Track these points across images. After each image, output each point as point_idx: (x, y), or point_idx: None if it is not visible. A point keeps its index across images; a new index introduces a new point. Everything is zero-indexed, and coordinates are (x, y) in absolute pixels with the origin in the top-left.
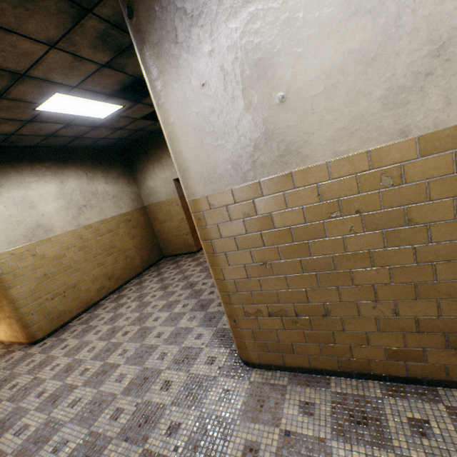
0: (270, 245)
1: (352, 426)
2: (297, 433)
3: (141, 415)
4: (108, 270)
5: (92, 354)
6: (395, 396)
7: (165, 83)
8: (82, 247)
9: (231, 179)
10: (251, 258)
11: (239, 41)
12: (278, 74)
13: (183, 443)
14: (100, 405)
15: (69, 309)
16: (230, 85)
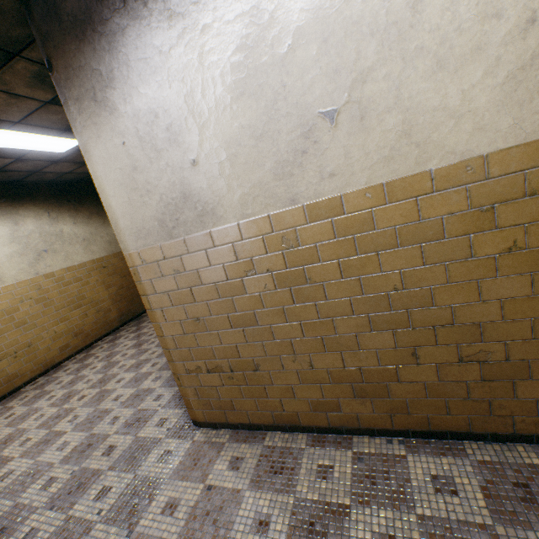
0: (200, 301)
1: (269, 476)
2: (219, 486)
3: (74, 483)
4: (74, 326)
5: (39, 422)
6: (316, 446)
7: (89, 138)
8: (41, 299)
9: (159, 235)
10: (186, 313)
11: (151, 107)
12: (188, 140)
13: (109, 505)
14: (33, 476)
15: (22, 372)
16: (148, 146)
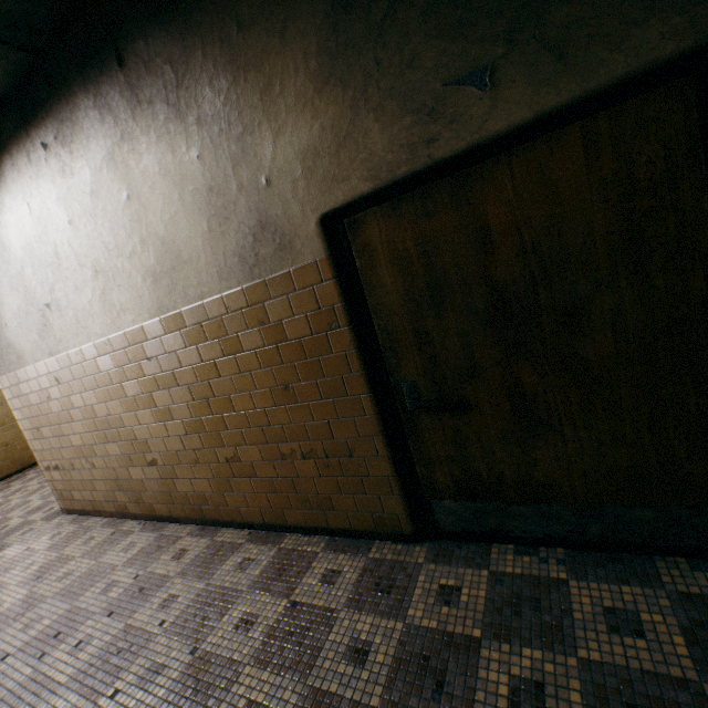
0: (36, 416)
1: (62, 543)
2: (33, 548)
3: None
4: None
5: None
6: (105, 526)
7: None
8: None
9: (6, 369)
10: (32, 424)
11: None
12: (1, 311)
13: None
14: None
15: None
16: None
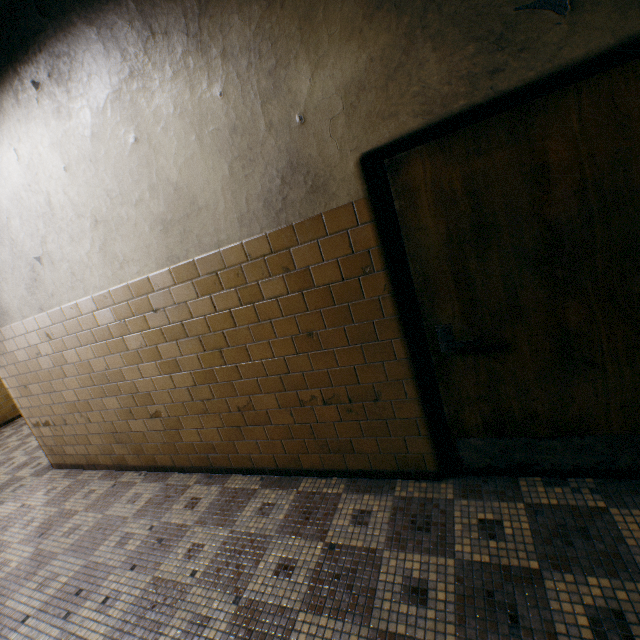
0: (23, 373)
1: (59, 497)
2: (29, 504)
3: None
4: None
5: None
6: (102, 478)
7: None
8: None
9: None
10: (19, 382)
11: None
12: None
13: None
14: None
15: None
16: None
